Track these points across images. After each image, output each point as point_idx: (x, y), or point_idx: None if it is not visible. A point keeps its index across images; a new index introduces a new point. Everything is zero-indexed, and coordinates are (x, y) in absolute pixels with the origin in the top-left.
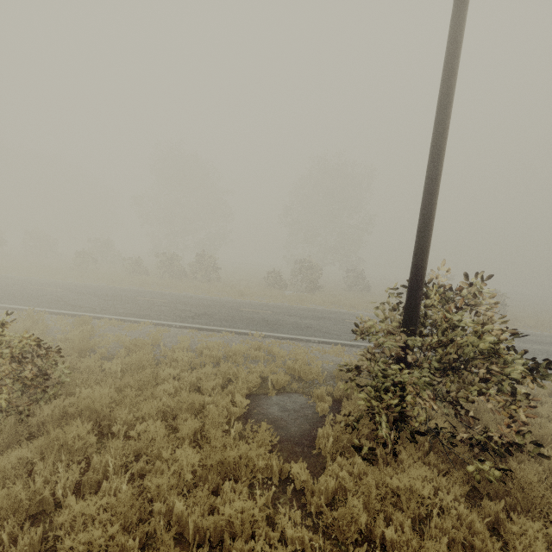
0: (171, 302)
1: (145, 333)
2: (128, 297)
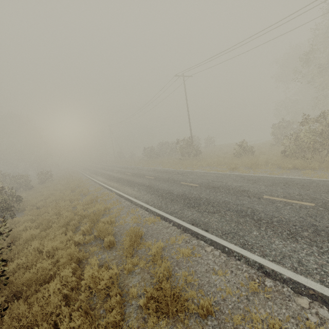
0: (180, 181)
1: (212, 170)
2: (204, 184)
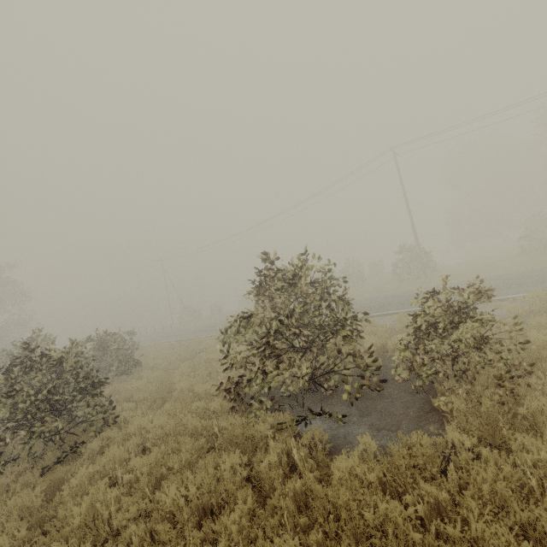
0: None
1: None
2: None
